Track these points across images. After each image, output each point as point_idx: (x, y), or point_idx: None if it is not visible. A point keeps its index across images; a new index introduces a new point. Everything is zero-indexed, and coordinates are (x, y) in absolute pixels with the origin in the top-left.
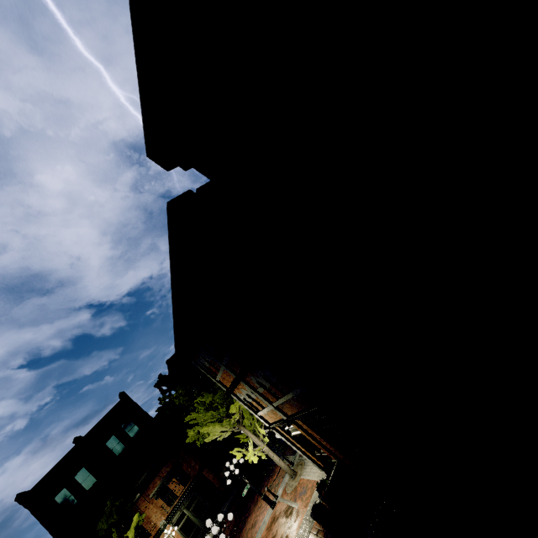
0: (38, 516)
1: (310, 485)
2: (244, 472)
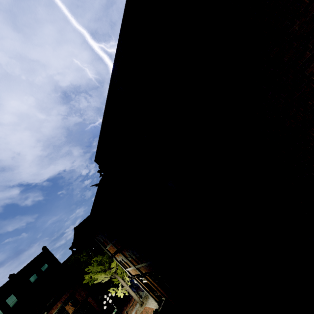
0: None
1: (150, 311)
2: (112, 299)
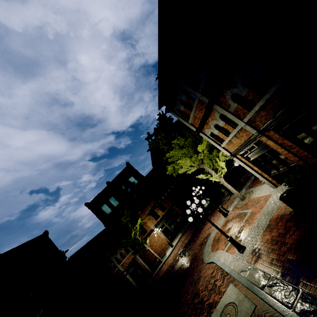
0: (95, 213)
1: (262, 198)
2: None
